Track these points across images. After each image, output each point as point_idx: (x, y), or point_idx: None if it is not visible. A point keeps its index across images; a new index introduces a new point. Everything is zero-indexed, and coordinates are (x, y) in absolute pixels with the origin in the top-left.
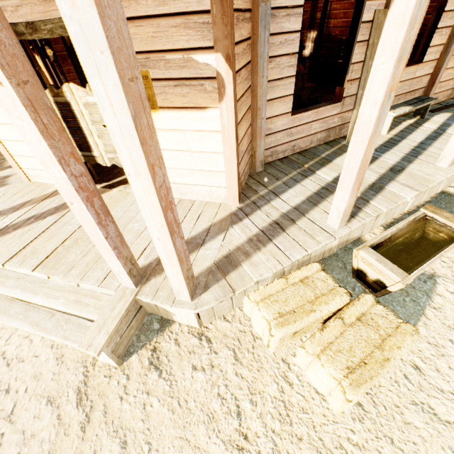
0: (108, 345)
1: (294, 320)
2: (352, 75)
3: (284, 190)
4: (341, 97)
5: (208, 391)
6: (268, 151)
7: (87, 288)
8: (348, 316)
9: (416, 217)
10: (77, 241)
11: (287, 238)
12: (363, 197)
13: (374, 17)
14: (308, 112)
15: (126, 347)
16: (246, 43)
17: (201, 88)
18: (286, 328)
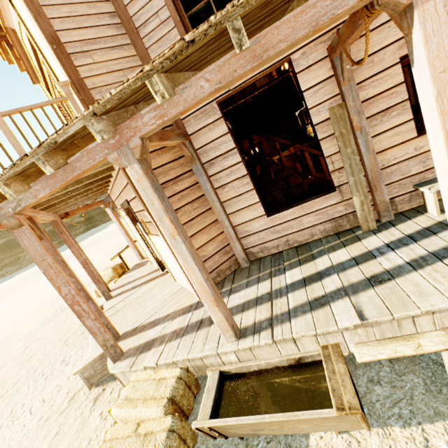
0: (84, 372)
1: (124, 406)
2: (336, 165)
3: (240, 289)
4: (334, 186)
5: (91, 432)
6: (256, 248)
7: None
8: (144, 426)
9: (307, 356)
10: (129, 306)
11: (191, 338)
12: (290, 312)
13: (329, 114)
14: (289, 210)
15: (100, 380)
16: (189, 189)
17: (153, 226)
18: (117, 409)
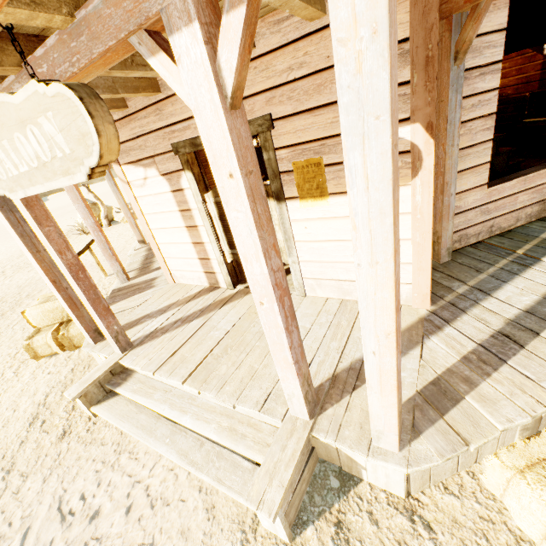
0: (281, 505)
1: None
2: None
3: (497, 286)
4: None
5: None
6: (454, 235)
7: (242, 411)
8: None
9: None
10: (227, 349)
11: (534, 359)
12: None
13: None
14: (512, 181)
15: (296, 510)
16: None
17: None
18: None
